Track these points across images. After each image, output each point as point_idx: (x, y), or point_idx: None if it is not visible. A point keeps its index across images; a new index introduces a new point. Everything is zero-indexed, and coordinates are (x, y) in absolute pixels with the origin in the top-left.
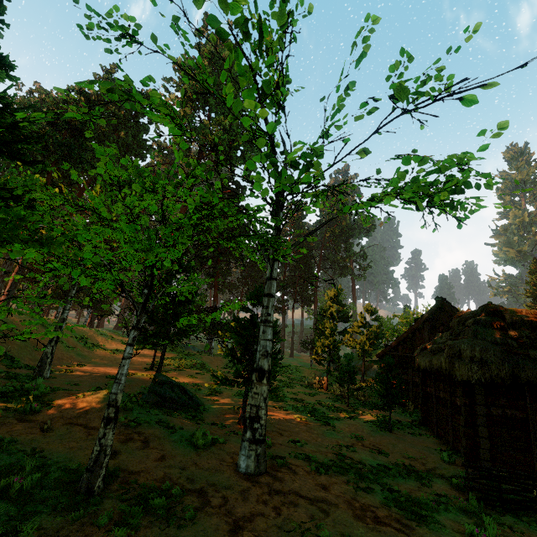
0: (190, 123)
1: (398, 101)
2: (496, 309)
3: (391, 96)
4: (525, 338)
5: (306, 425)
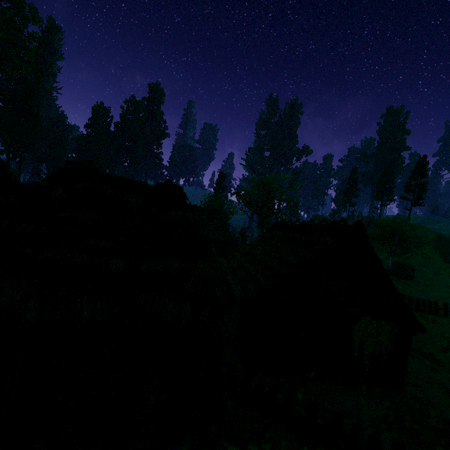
0: None
1: None
2: None
3: None
4: None
5: None
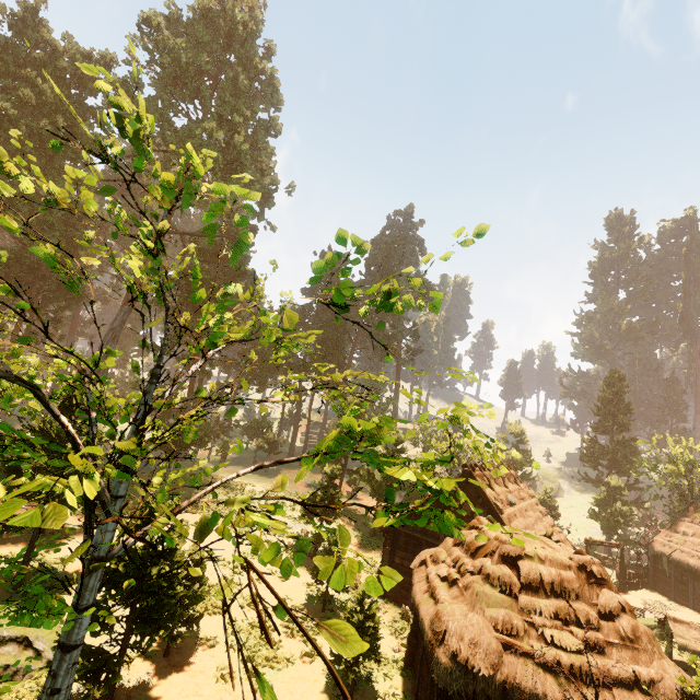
0: (166, 123)
1: (344, 311)
2: (513, 552)
3: (330, 301)
4: (538, 616)
5: (223, 699)
